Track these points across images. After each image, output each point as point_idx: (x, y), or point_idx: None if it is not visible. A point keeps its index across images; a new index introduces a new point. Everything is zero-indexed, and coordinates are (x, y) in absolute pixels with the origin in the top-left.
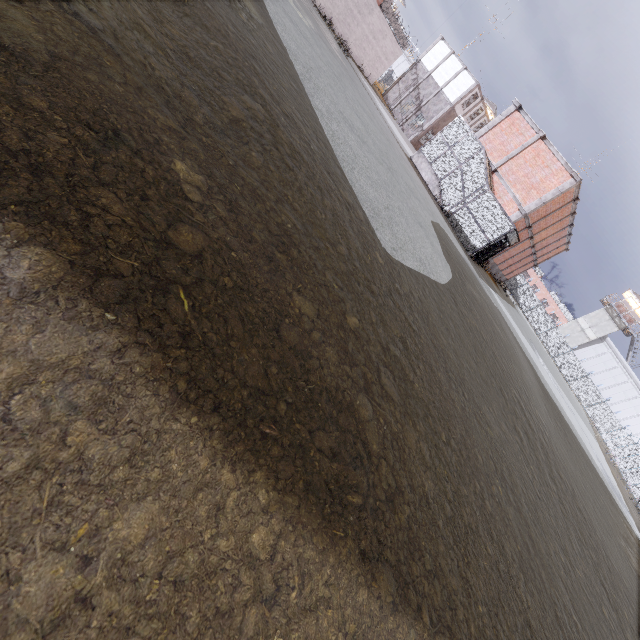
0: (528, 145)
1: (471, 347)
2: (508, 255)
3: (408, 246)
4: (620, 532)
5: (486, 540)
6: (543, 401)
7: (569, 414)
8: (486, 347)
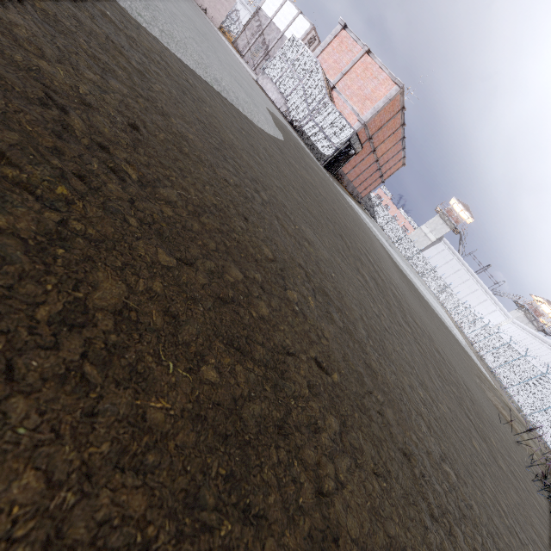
0: (357, 60)
1: (298, 187)
2: (358, 171)
3: (189, 50)
4: (474, 372)
5: (209, 355)
6: (398, 274)
7: (423, 290)
8: (324, 201)
